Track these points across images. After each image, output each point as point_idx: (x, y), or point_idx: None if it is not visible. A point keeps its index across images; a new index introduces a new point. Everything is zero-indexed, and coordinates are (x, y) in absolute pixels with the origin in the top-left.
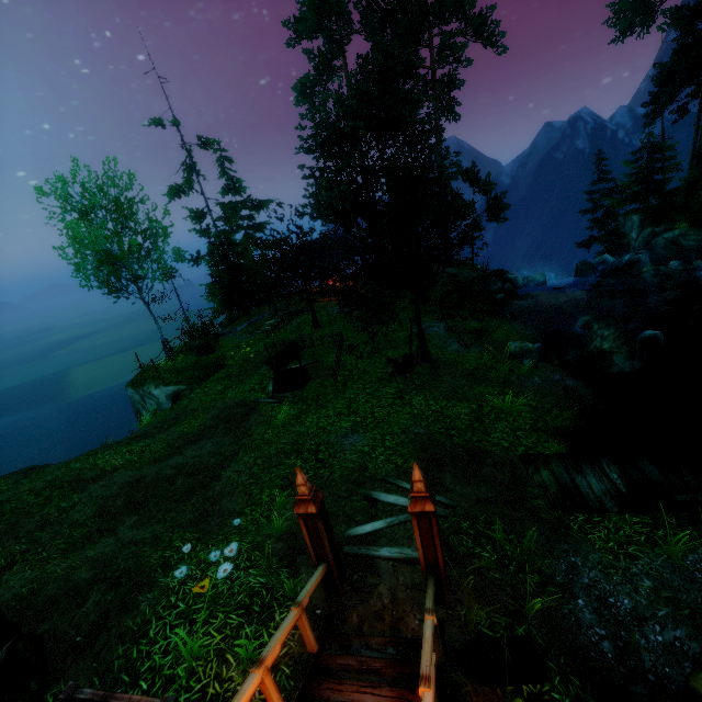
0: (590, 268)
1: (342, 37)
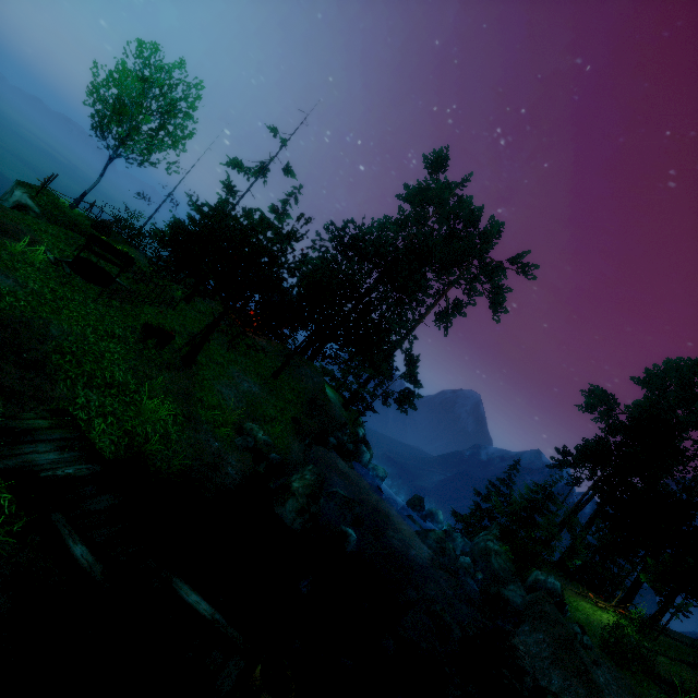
0: (420, 506)
1: (423, 219)
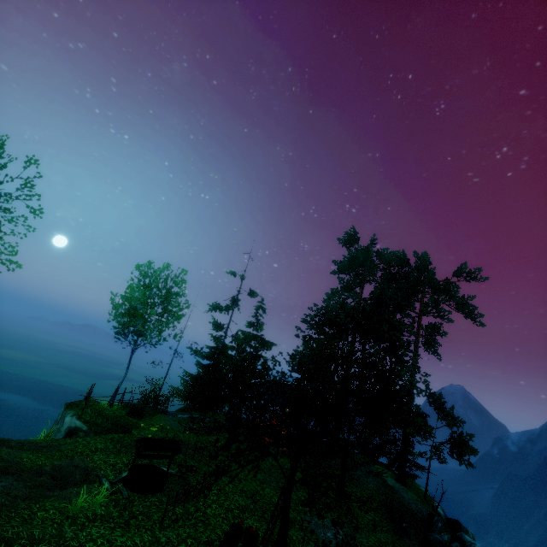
0: None
1: (363, 278)
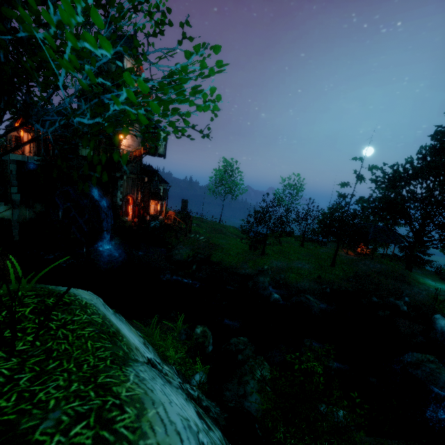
0: None
1: None
